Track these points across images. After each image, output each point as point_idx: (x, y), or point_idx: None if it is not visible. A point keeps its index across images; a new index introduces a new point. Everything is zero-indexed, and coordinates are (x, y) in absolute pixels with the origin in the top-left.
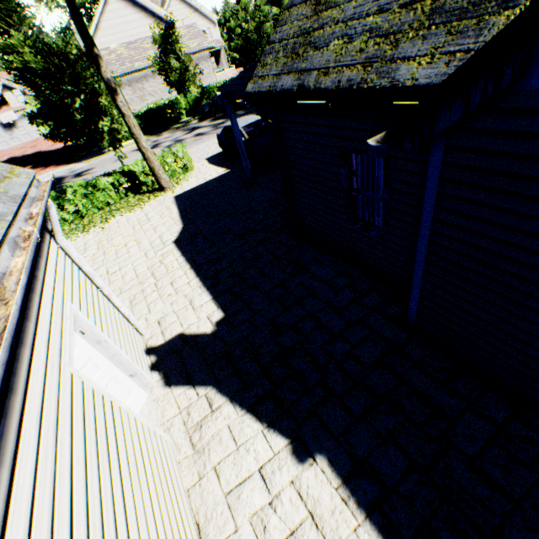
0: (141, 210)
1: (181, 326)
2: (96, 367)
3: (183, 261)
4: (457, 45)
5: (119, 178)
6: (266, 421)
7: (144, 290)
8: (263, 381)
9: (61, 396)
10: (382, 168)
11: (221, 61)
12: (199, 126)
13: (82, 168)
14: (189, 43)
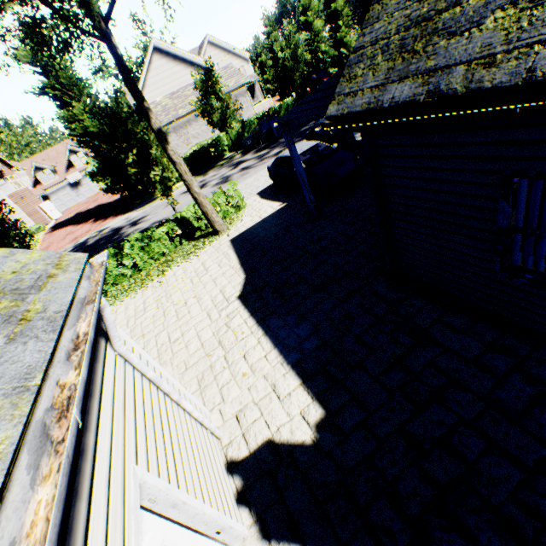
0: (197, 259)
1: (267, 427)
2: None
3: (253, 324)
4: None
5: (172, 227)
6: None
7: (212, 365)
8: None
9: None
10: None
11: (256, 94)
12: (243, 160)
13: (137, 217)
14: (227, 82)
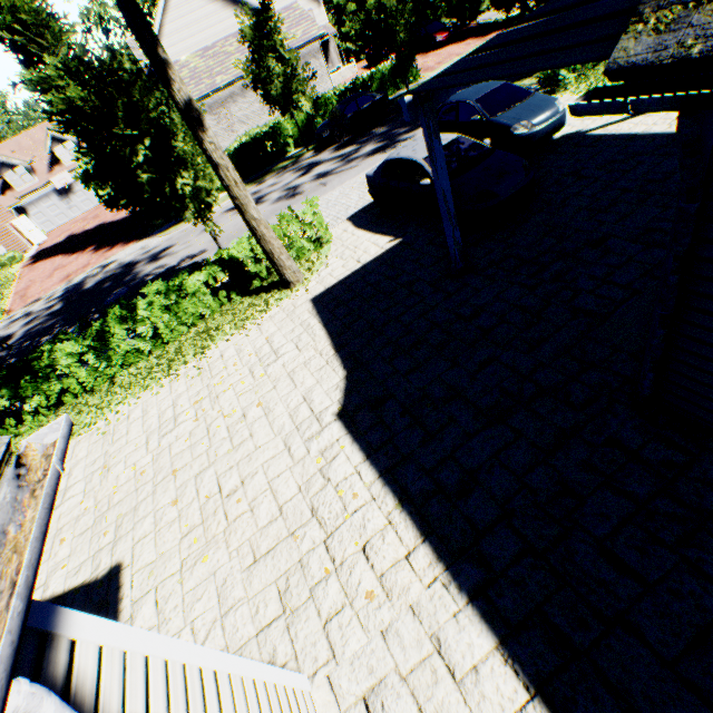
0: (258, 330)
1: None
2: None
3: (372, 478)
4: None
5: (215, 273)
6: None
7: (304, 562)
8: None
9: None
10: None
11: (331, 58)
12: (317, 161)
13: (159, 246)
14: (290, 34)
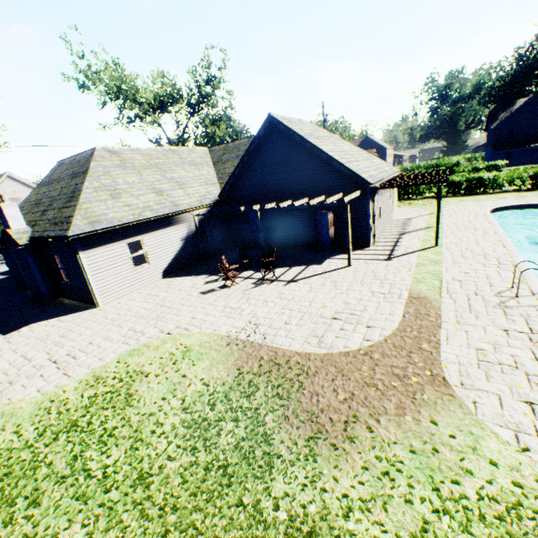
0: None
1: None
2: None
3: None
4: None
5: None
6: None
7: None
8: None
9: None
10: None
11: None
12: None
13: None
14: None
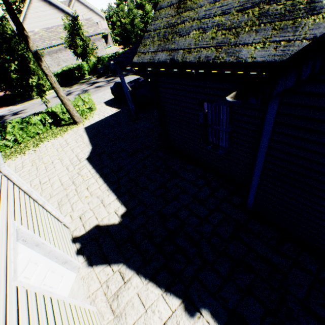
0: (62, 138)
1: (96, 219)
2: (36, 265)
3: (94, 172)
4: (281, 37)
5: (45, 116)
6: (164, 287)
7: (68, 194)
8: (158, 256)
9: (7, 315)
10: (225, 111)
11: (109, 41)
12: (97, 81)
13: (18, 109)
14: (88, 29)
